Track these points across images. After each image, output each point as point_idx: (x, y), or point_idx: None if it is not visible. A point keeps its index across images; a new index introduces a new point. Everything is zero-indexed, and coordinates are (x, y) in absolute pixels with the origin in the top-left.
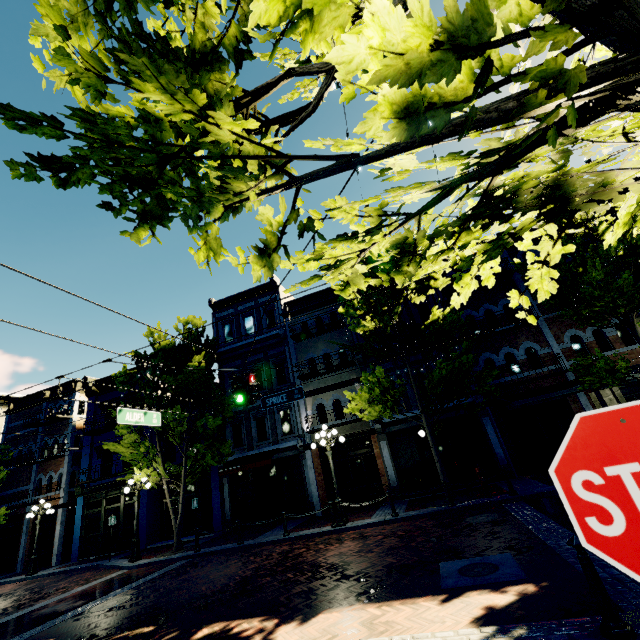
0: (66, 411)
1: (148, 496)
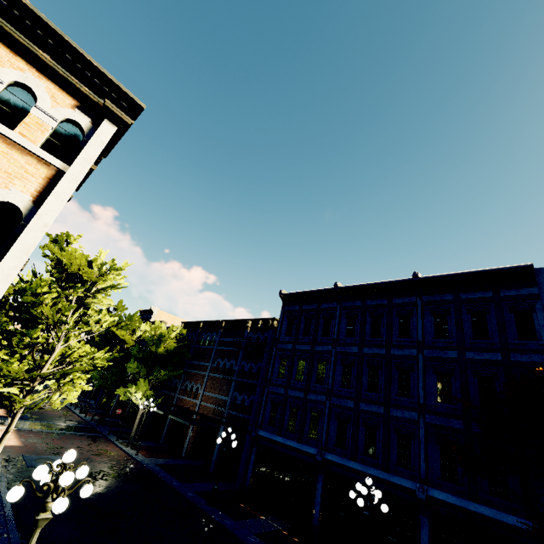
0: None
1: None
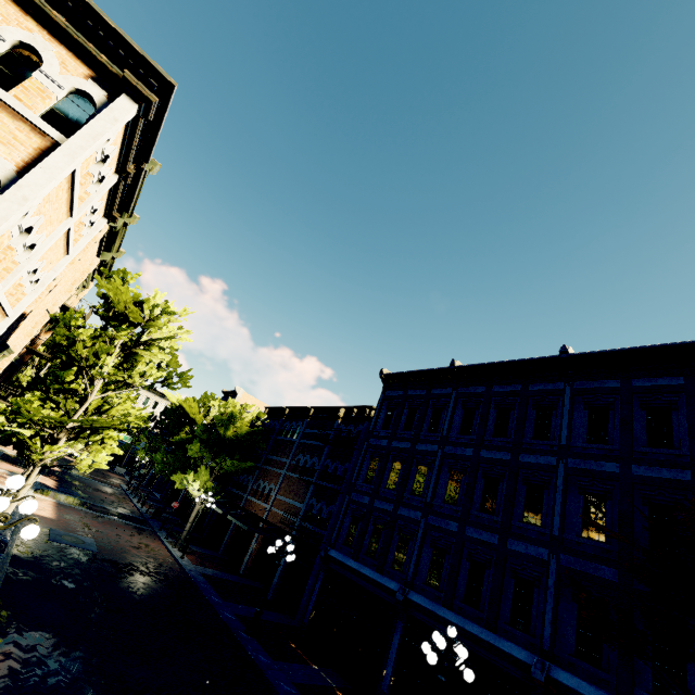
0: None
1: None
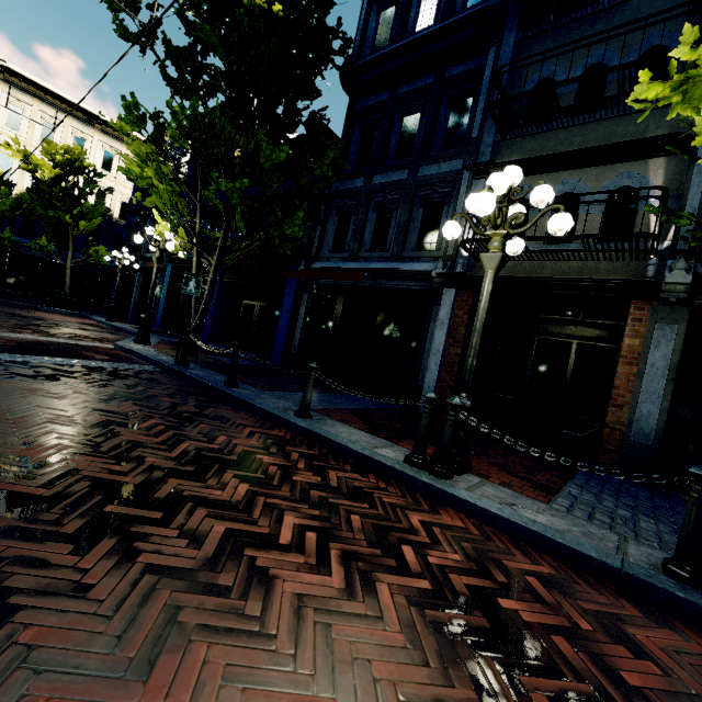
0: (178, 162)
1: (221, 286)
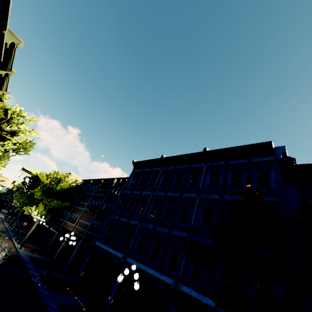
0: None
1: None
